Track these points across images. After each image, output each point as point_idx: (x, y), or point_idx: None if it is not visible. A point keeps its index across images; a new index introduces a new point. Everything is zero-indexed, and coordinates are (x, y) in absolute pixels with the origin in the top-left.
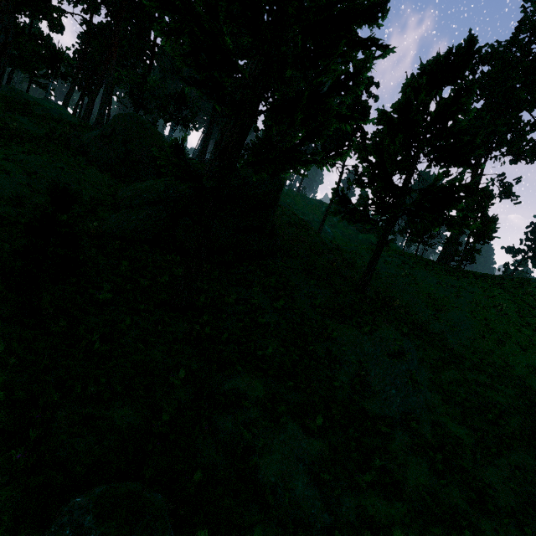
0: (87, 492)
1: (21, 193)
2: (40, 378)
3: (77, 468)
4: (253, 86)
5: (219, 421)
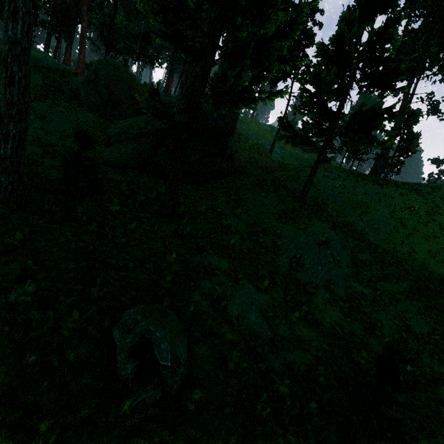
0: (135, 307)
1: (39, 135)
2: (90, 257)
3: (124, 301)
4: (210, 37)
5: (201, 283)
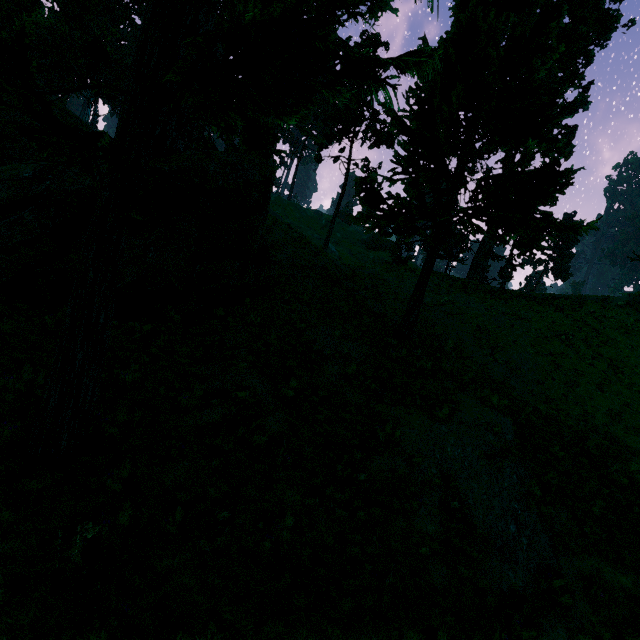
0: None
1: None
2: None
3: None
4: None
5: None
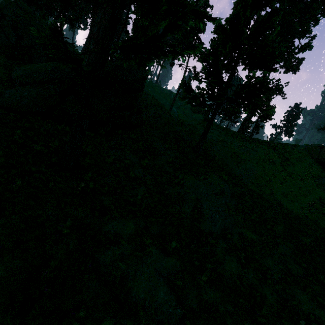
0: None
1: None
2: None
3: None
4: None
5: (101, 257)
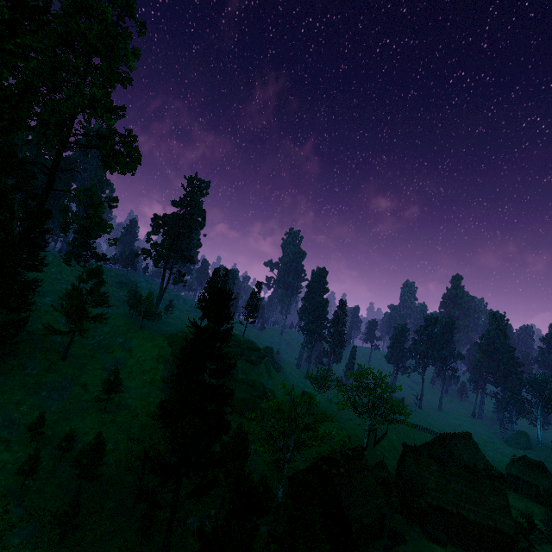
0: None
1: None
2: None
3: None
4: None
5: None
